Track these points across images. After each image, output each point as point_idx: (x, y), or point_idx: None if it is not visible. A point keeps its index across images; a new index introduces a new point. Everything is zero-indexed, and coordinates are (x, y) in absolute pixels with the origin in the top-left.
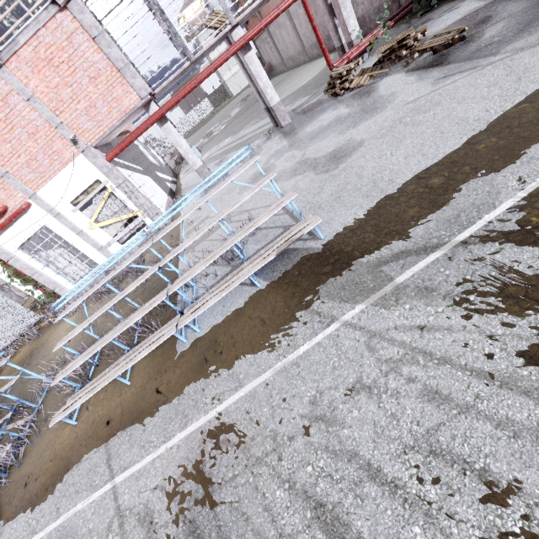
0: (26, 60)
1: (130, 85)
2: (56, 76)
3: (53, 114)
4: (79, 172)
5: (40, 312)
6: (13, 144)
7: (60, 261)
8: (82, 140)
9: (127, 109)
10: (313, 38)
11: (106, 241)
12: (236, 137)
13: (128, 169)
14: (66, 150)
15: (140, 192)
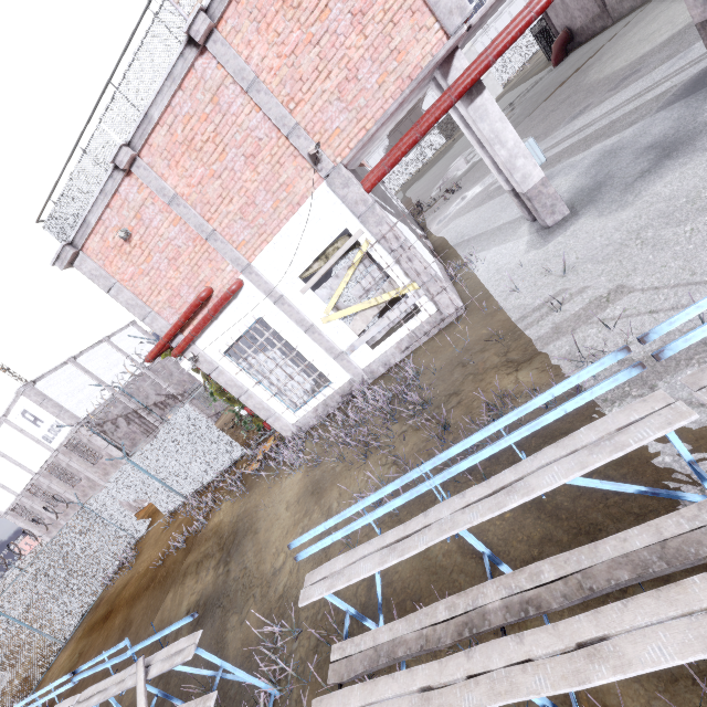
0: (249, 7)
1: (427, 10)
2: (295, 27)
3: (284, 111)
4: (317, 218)
5: (246, 446)
6: (223, 180)
7: (276, 375)
8: (328, 154)
9: (415, 69)
10: None
11: (348, 342)
12: (551, 140)
13: (385, 211)
14: (299, 178)
15: (414, 248)
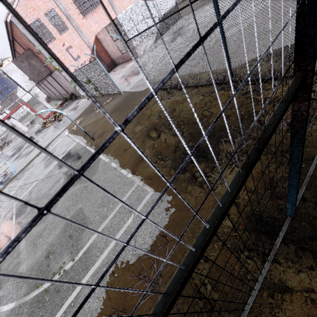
0: None
1: None
2: None
3: None
4: None
5: None
6: None
7: None
8: None
9: None
10: (56, 93)
11: None
12: None
13: None
14: None
15: None
